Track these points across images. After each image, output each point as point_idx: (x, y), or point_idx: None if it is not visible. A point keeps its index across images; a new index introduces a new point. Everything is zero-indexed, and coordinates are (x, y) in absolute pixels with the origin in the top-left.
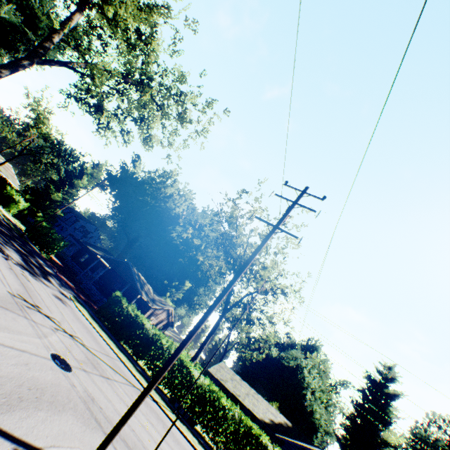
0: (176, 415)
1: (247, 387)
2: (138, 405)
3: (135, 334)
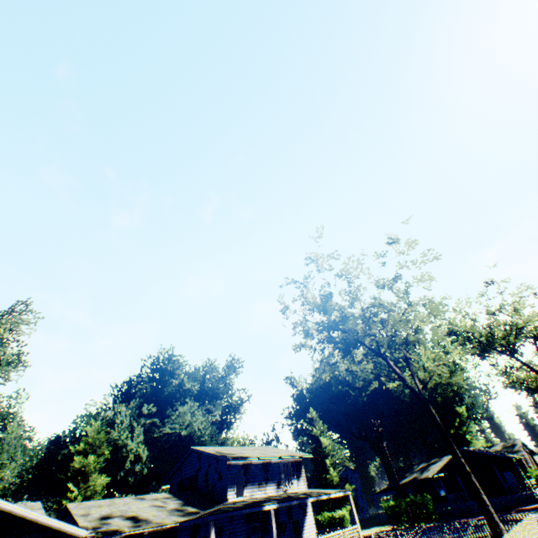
0: None
1: None
2: None
3: None
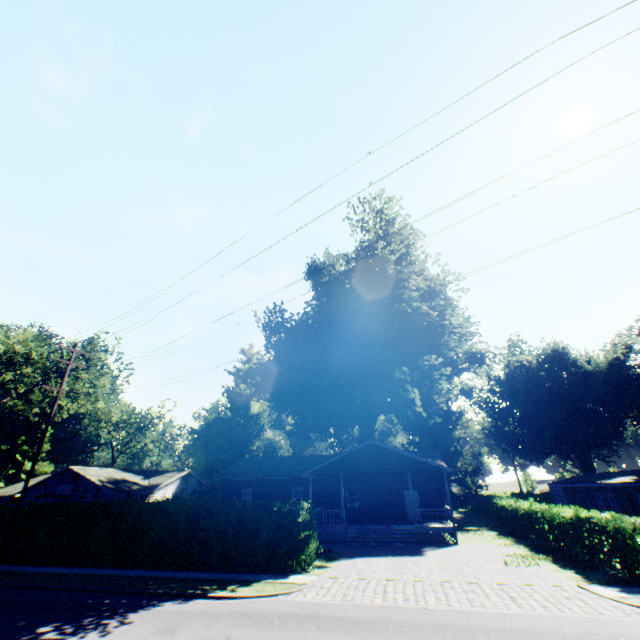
0: None
1: None
2: None
3: None
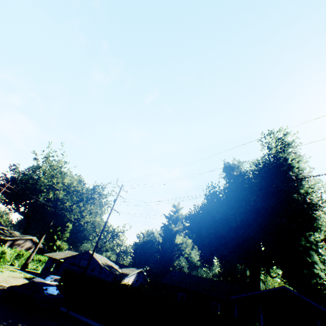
0: None
1: None
2: None
3: None
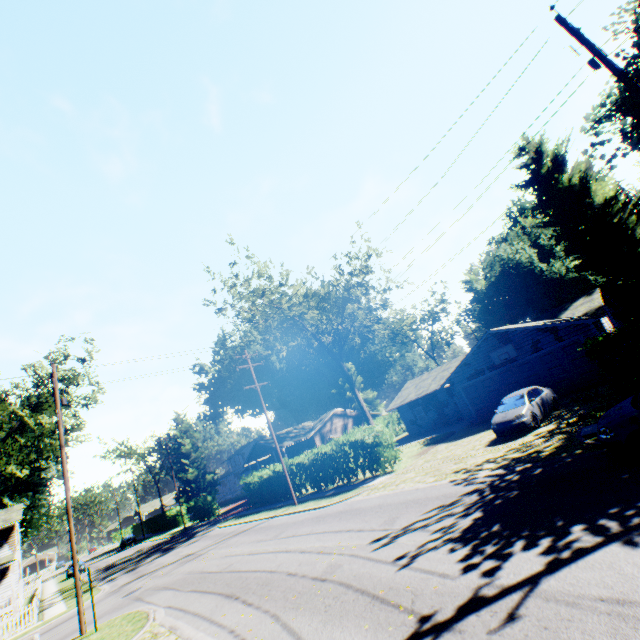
0: (302, 502)
1: (437, 370)
2: (77, 590)
3: (269, 487)
